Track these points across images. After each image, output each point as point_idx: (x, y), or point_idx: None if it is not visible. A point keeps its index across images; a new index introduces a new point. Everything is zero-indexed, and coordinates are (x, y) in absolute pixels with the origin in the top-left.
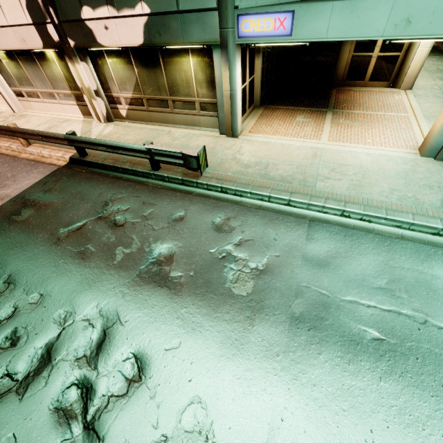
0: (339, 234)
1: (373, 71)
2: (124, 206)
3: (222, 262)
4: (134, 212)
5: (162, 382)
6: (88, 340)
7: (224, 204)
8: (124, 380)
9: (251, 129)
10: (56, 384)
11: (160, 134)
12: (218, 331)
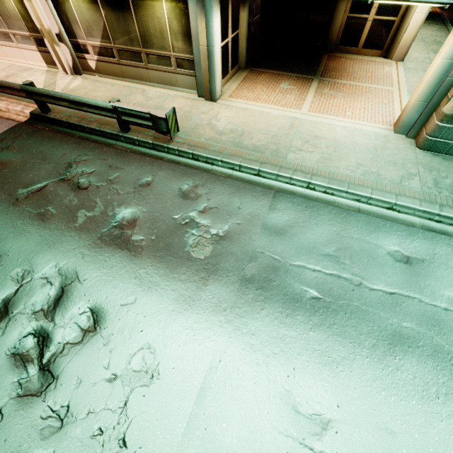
0: (301, 206)
1: (367, 37)
2: (89, 169)
3: (184, 228)
4: (99, 175)
5: (115, 332)
6: (46, 296)
7: (194, 171)
8: (80, 330)
9: (232, 93)
10: (13, 334)
11: (134, 92)
12: (173, 290)
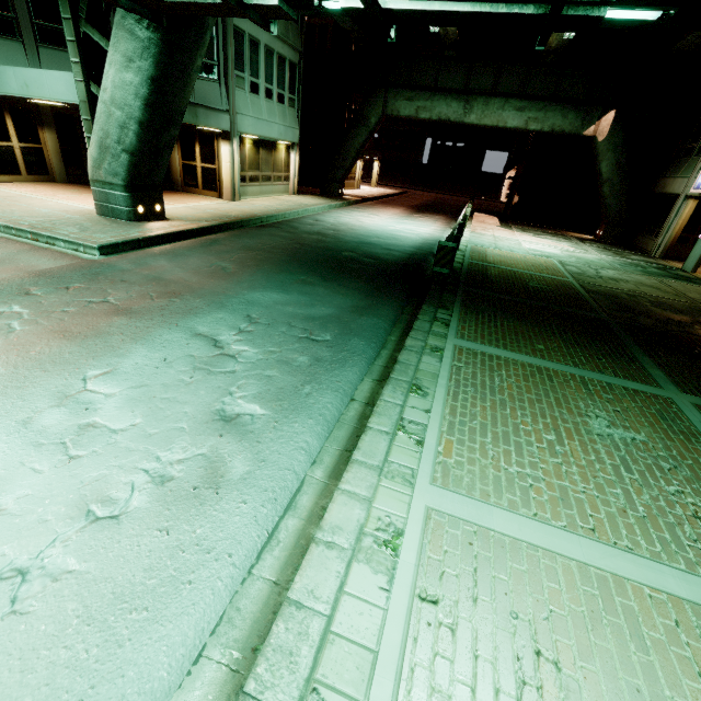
0: None
1: (203, 180)
2: None
3: None
4: None
5: None
6: None
7: None
8: None
9: (5, 184)
10: None
11: None
12: None
